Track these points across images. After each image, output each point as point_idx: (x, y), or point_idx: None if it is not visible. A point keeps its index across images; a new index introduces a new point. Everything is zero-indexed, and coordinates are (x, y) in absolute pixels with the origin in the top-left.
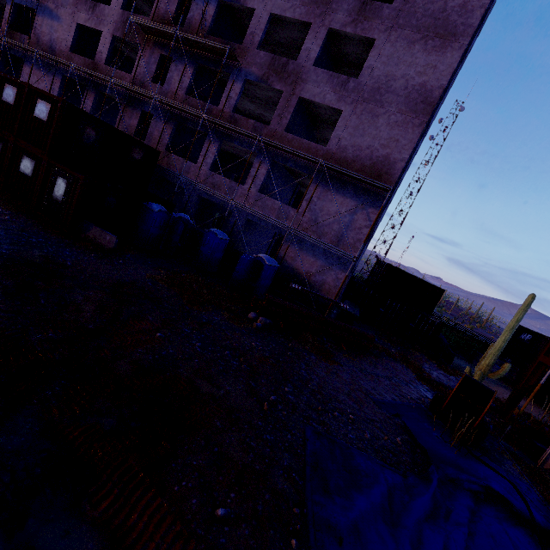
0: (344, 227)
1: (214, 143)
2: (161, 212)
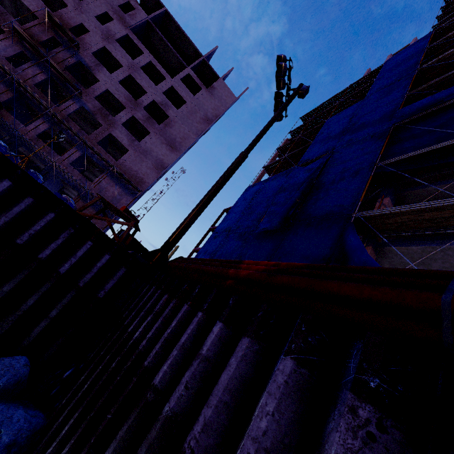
0: (115, 200)
1: (47, 123)
2: (5, 147)
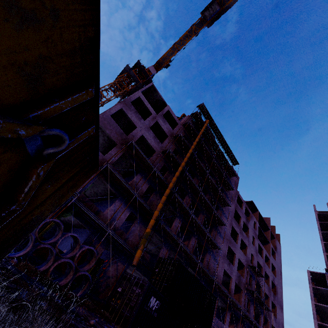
0: None
1: None
2: None
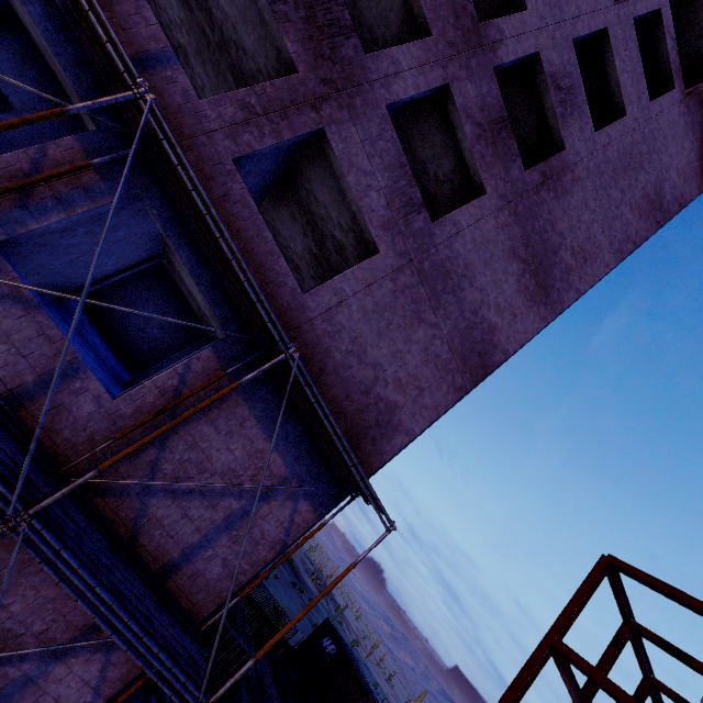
0: (221, 521)
1: None
2: None
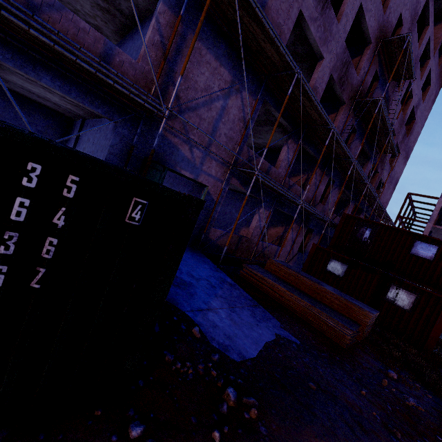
0: None
1: (353, 204)
2: None
